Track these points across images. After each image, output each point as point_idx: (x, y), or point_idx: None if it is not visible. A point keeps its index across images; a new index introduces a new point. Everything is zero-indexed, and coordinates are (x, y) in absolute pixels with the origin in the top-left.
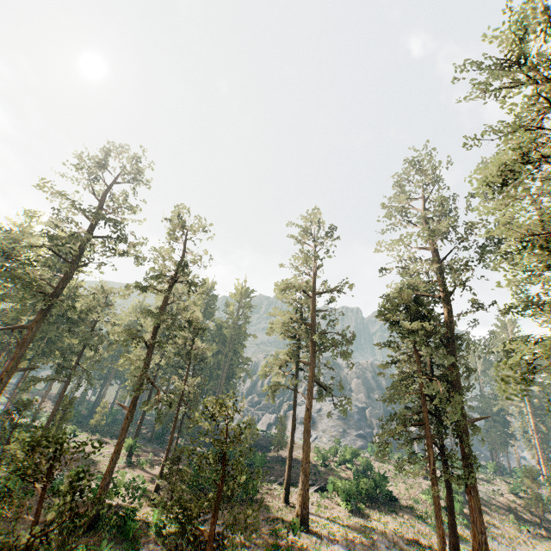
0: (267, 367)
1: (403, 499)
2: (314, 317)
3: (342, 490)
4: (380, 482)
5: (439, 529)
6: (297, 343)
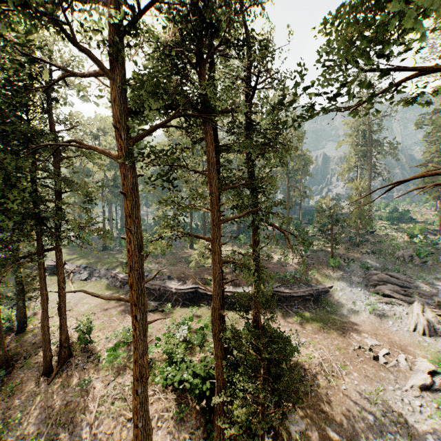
0: (341, 169)
1: (418, 220)
2: (370, 137)
3: (384, 217)
4: (404, 214)
5: (439, 217)
6: (358, 153)
